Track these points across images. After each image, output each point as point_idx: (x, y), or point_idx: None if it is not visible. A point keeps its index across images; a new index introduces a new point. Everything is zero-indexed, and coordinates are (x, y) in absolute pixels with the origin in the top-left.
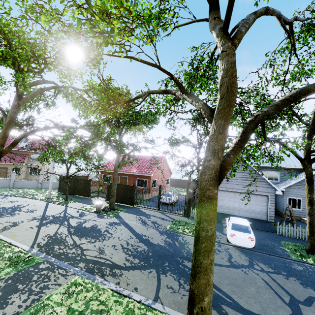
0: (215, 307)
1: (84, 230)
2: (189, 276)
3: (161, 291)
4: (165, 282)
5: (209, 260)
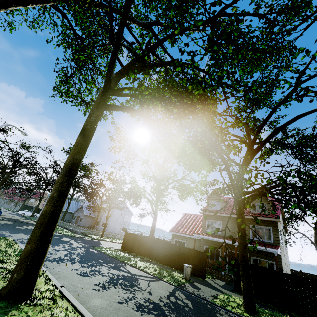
0: None
1: None
2: None
3: None
4: None
5: None
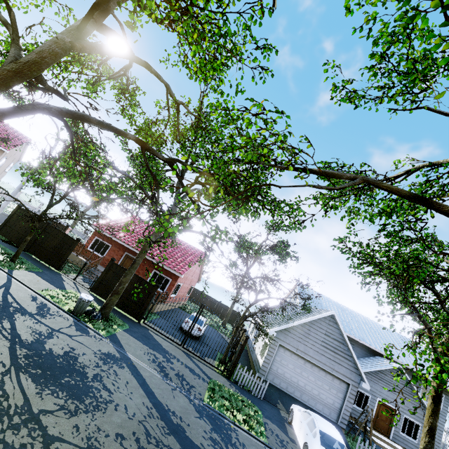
0: None
1: (51, 361)
2: None
3: None
4: None
5: None
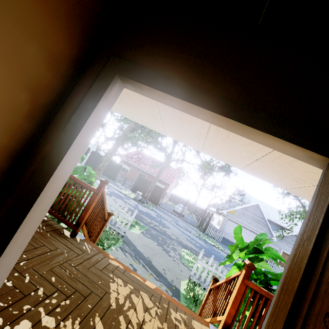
0: None
1: (145, 213)
2: None
3: None
4: None
5: None
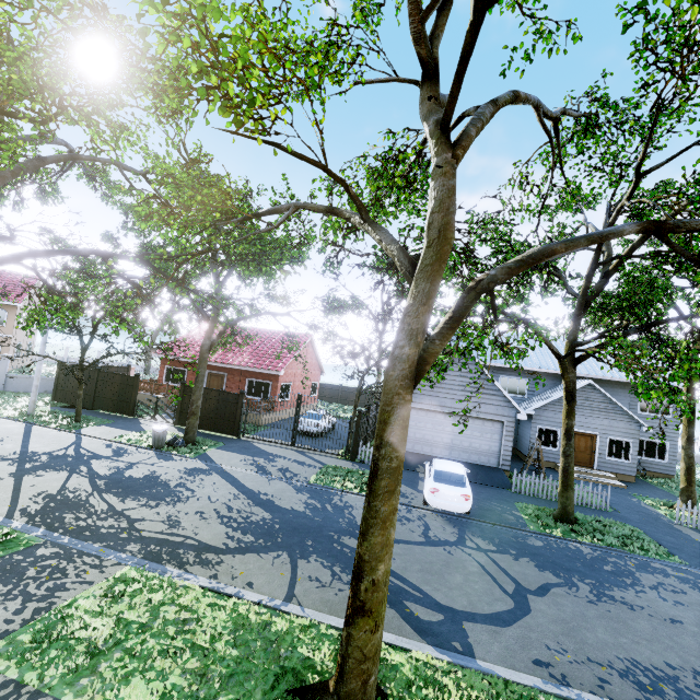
0: (394, 605)
1: (131, 483)
2: (351, 561)
3: (299, 585)
4: (306, 571)
5: (391, 507)
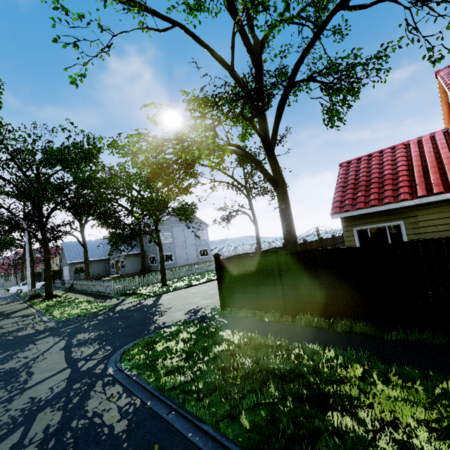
0: None
1: None
2: None
3: None
4: None
5: None
